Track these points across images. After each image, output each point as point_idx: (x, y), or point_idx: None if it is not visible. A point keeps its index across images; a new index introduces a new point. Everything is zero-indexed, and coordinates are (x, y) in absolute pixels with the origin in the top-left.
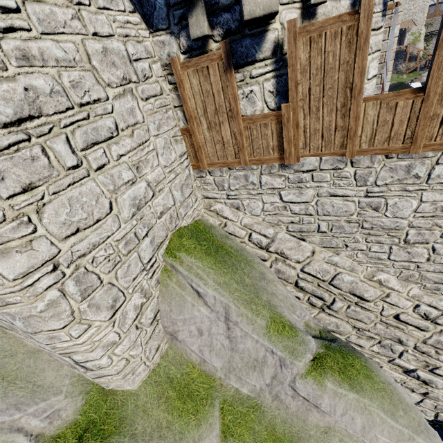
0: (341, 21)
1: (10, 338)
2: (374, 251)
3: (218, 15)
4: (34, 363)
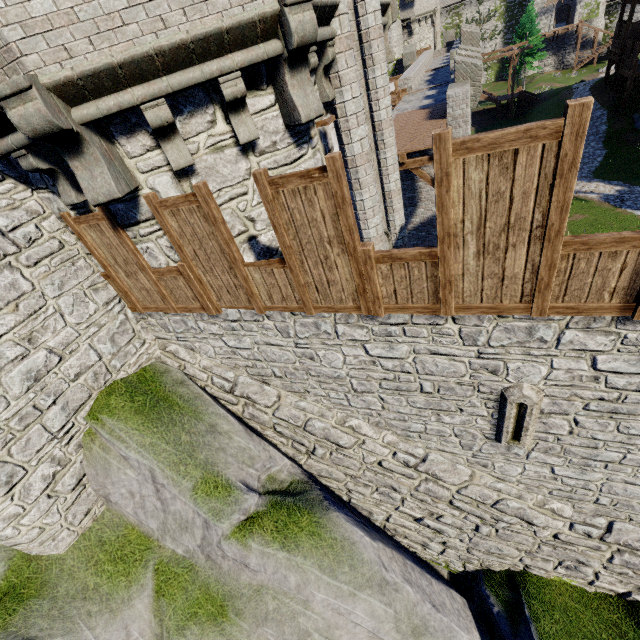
0: (189, 200)
1: None
2: (334, 397)
3: None
4: None
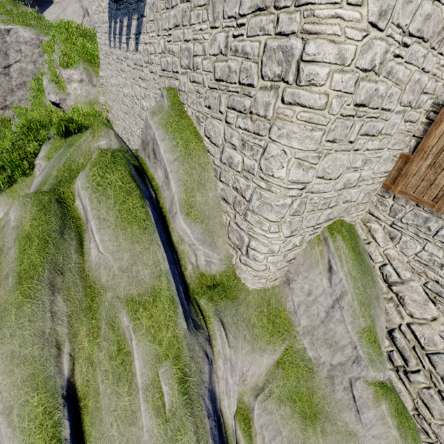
0: None
1: (219, 207)
2: None
3: None
4: (219, 229)
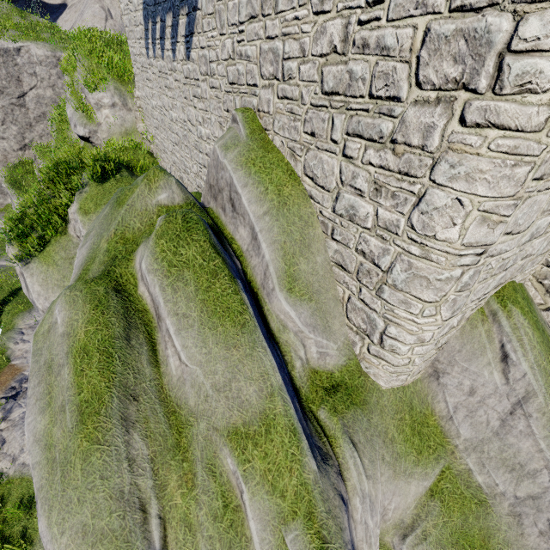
0: None
1: (331, 276)
2: None
3: None
4: (333, 307)
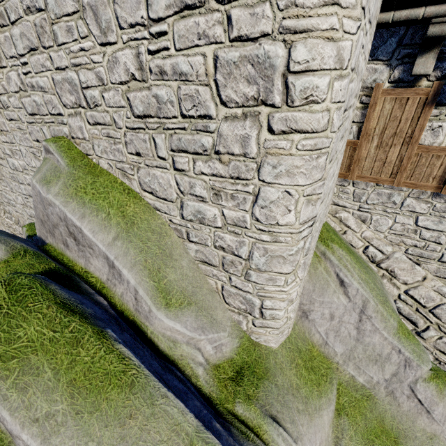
0: None
1: (200, 273)
2: None
3: (443, 61)
4: (211, 299)
